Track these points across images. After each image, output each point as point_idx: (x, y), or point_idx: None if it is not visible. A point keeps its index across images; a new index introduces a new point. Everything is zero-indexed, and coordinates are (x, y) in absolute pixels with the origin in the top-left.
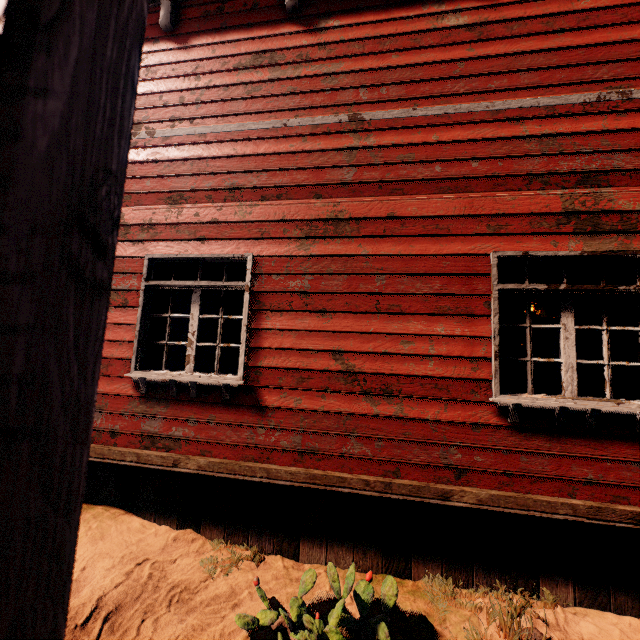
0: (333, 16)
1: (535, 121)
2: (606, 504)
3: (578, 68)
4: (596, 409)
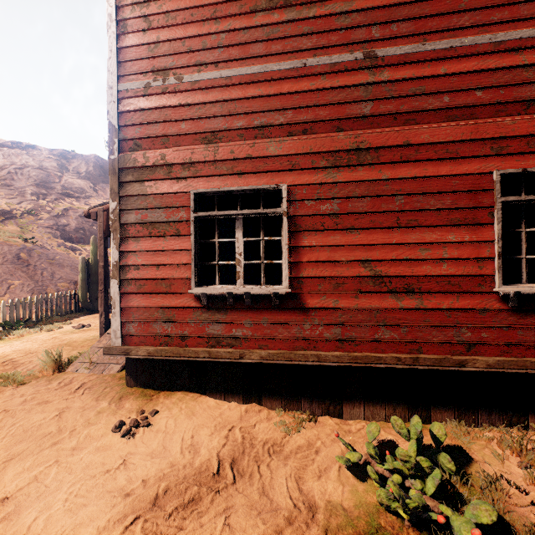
0: None
1: (533, 50)
2: None
3: None
4: None
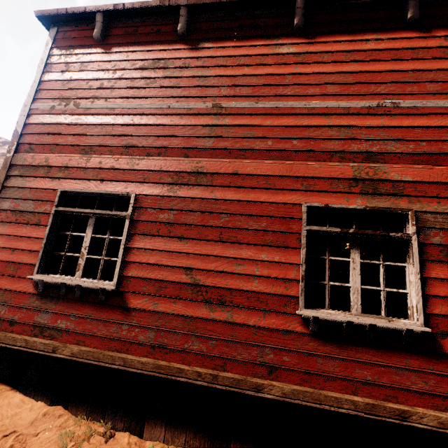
0: (208, 41)
1: (336, 116)
2: (380, 402)
3: (365, 85)
4: (373, 324)
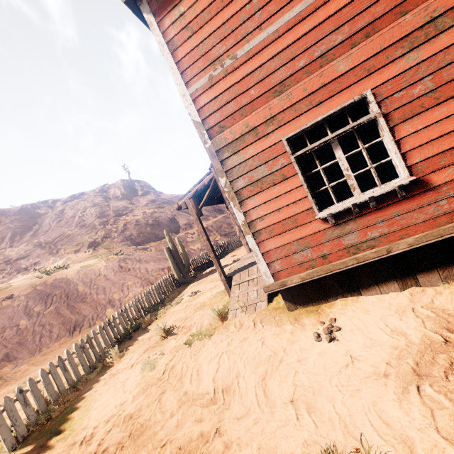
0: None
1: None
2: None
3: None
4: None
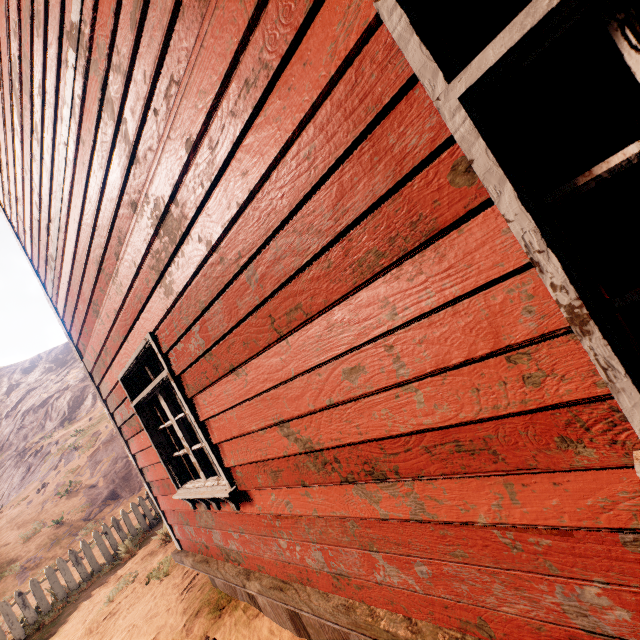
0: None
1: None
2: None
3: None
4: None
